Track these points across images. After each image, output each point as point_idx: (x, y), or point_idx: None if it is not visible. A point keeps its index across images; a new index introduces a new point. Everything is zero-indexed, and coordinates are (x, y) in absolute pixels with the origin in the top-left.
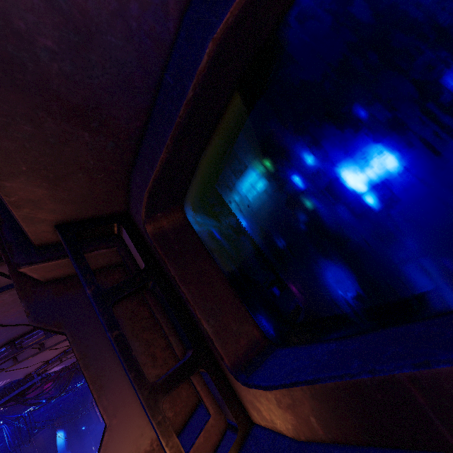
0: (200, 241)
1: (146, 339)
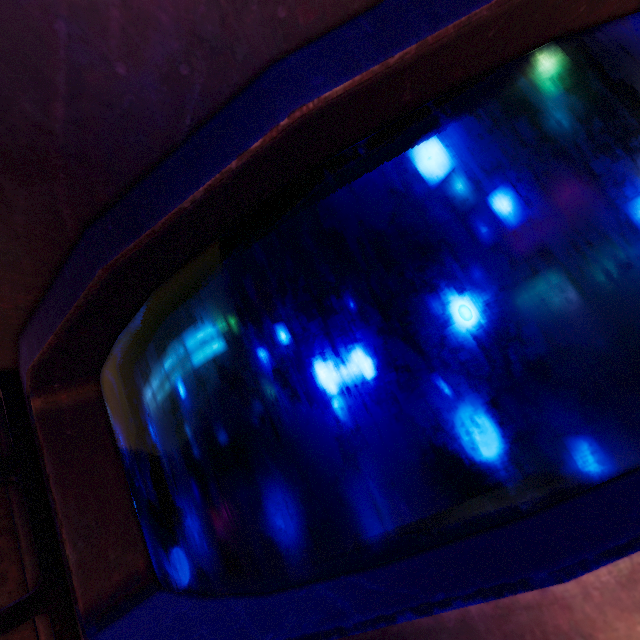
0: (109, 427)
1: (1, 548)
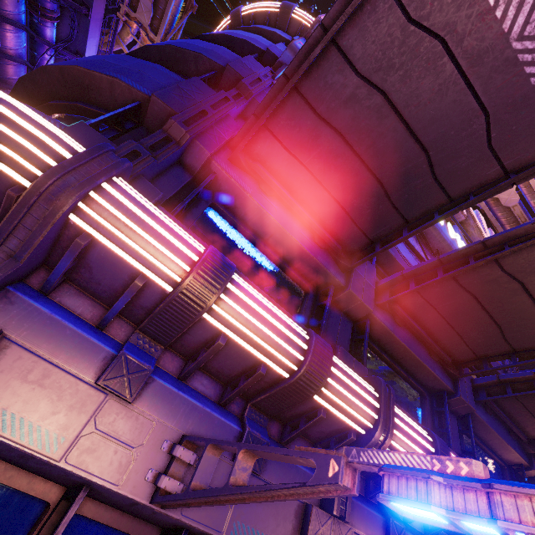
0: None
1: None
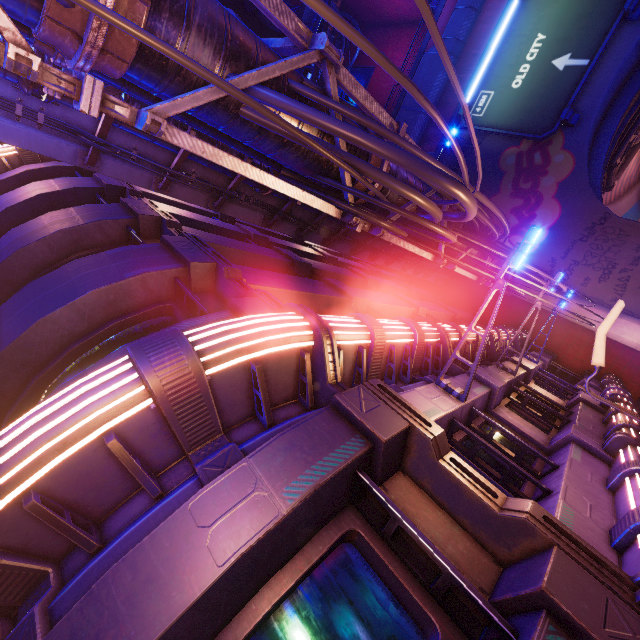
0: None
1: None
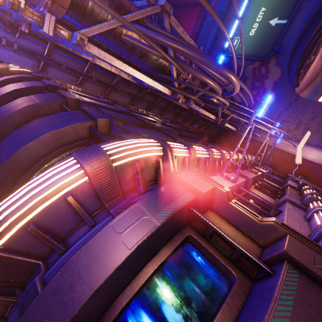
0: None
1: None
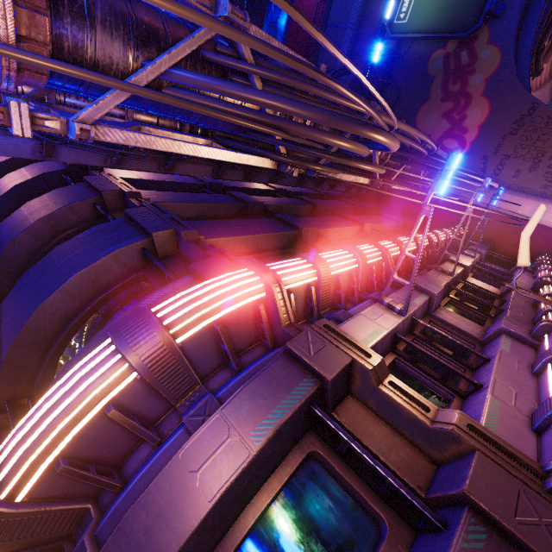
0: None
1: None
